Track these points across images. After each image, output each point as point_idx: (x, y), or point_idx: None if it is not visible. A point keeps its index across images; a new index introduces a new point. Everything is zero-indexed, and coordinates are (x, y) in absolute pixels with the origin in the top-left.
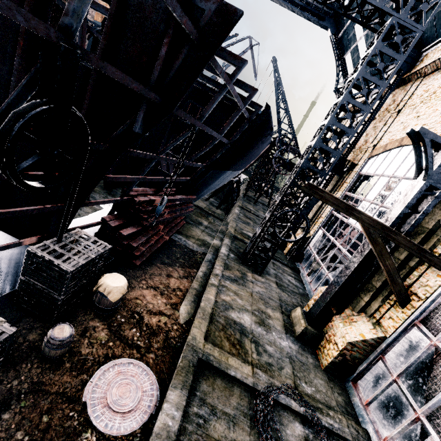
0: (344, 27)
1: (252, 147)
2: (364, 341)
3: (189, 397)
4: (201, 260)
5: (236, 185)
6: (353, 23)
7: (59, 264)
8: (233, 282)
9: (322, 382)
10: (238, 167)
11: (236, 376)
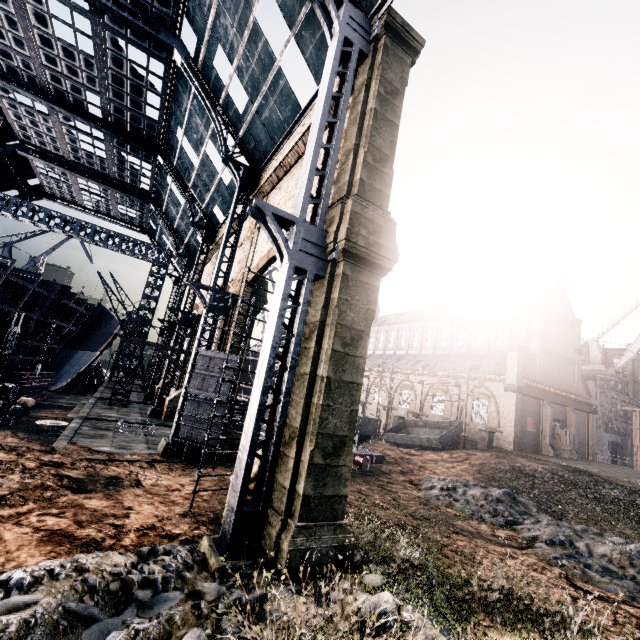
0: (157, 235)
1: (98, 329)
2: (175, 397)
3: (84, 422)
4: (73, 407)
5: (96, 371)
6: (161, 235)
7: (6, 386)
8: (102, 409)
9: (160, 422)
10: (90, 346)
11: (107, 419)
